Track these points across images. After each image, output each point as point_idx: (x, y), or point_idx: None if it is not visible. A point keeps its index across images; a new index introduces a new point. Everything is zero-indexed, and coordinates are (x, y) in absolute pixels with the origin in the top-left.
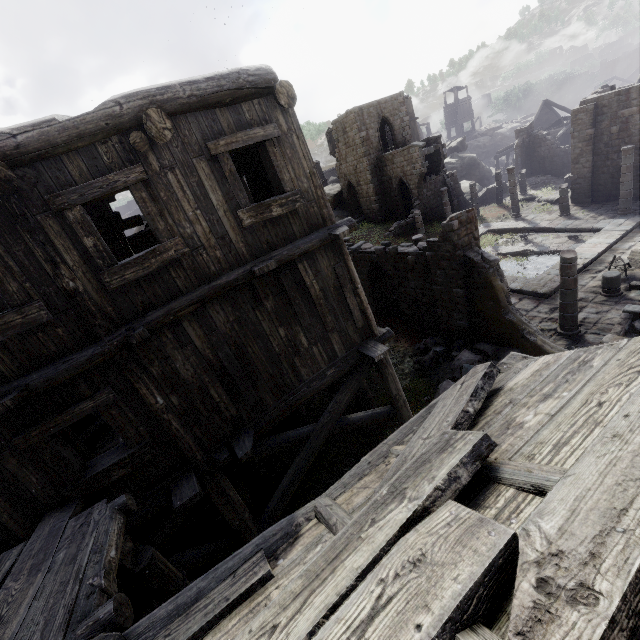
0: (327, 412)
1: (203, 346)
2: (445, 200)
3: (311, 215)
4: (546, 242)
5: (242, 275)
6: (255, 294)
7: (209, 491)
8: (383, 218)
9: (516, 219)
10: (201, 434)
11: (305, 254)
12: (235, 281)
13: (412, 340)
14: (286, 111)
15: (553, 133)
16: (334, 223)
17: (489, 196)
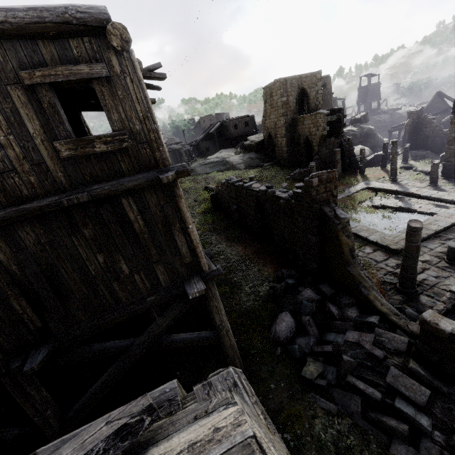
0: (147, 331)
1: (9, 262)
2: (337, 158)
3: (143, 156)
4: (411, 205)
5: (55, 202)
6: (72, 221)
7: (8, 389)
8: (290, 165)
9: (392, 182)
10: (2, 339)
11: (132, 191)
12: (46, 207)
13: (276, 267)
14: (120, 53)
15: (440, 118)
16: (167, 166)
17: (376, 160)
